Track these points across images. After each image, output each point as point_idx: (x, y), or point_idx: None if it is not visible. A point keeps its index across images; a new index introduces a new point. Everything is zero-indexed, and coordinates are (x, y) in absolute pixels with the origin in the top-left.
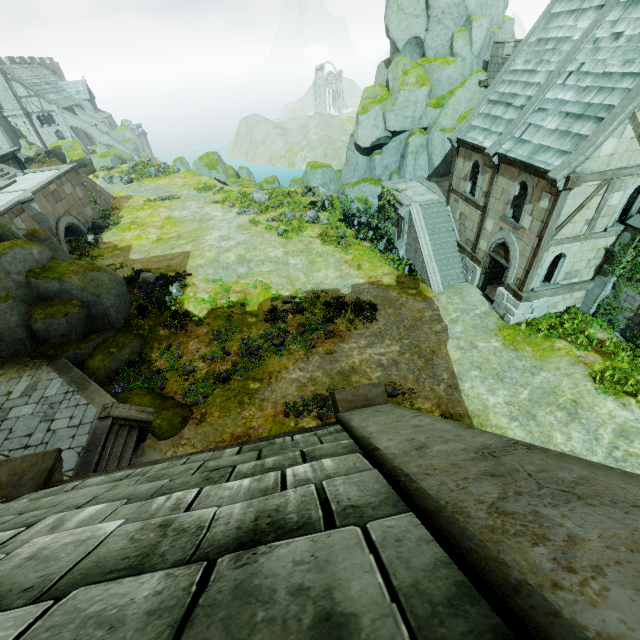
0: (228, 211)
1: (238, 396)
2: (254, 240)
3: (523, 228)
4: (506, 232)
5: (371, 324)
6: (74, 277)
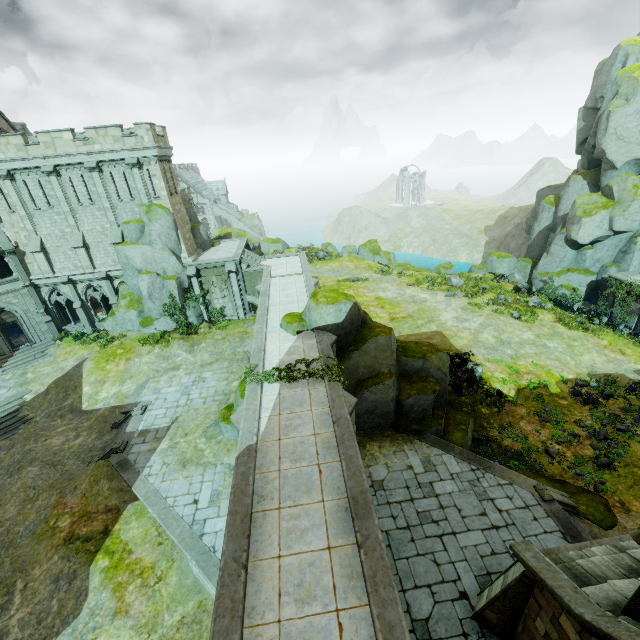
0: (433, 293)
1: (638, 484)
2: (495, 322)
3: None
4: None
5: None
6: (433, 357)
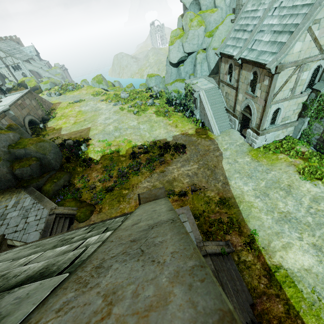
0: (109, 104)
1: (117, 198)
2: (122, 118)
3: (257, 97)
4: (249, 100)
5: (183, 155)
6: (31, 146)
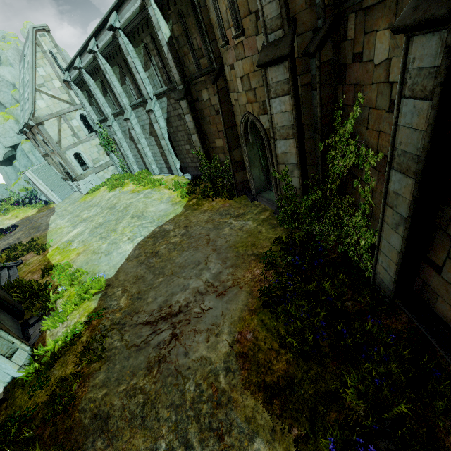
0: None
1: None
2: None
3: (53, 150)
4: (55, 157)
5: (11, 233)
6: None
